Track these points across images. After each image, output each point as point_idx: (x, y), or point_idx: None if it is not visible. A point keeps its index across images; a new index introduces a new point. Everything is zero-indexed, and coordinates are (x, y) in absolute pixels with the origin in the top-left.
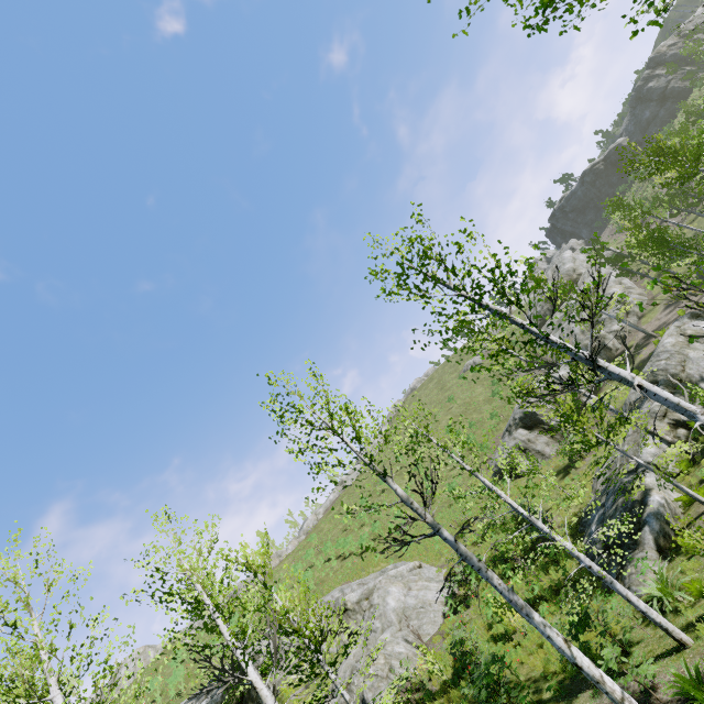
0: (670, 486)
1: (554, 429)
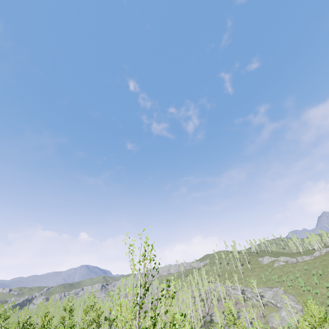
0: None
1: None
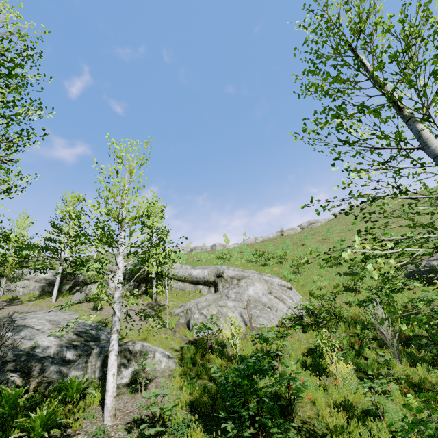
0: None
1: None
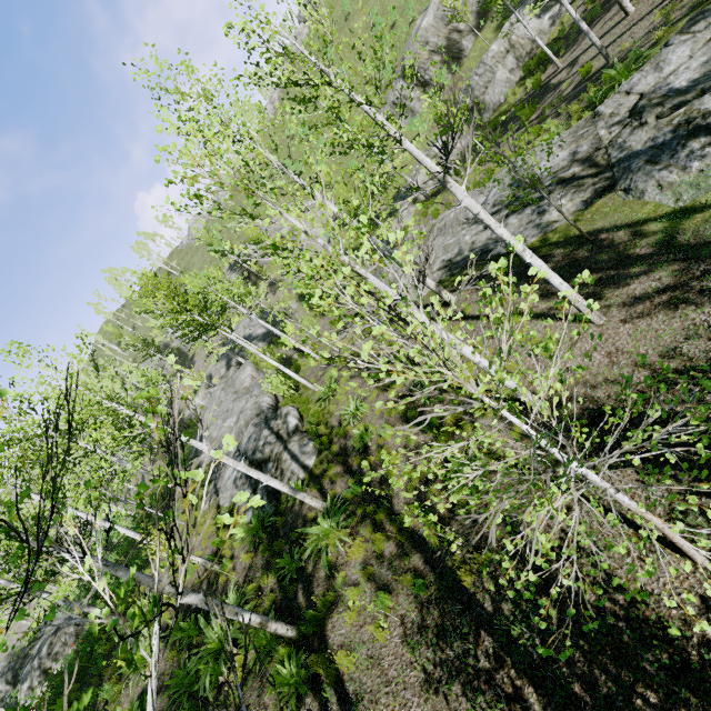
0: (413, 212)
1: (427, 84)
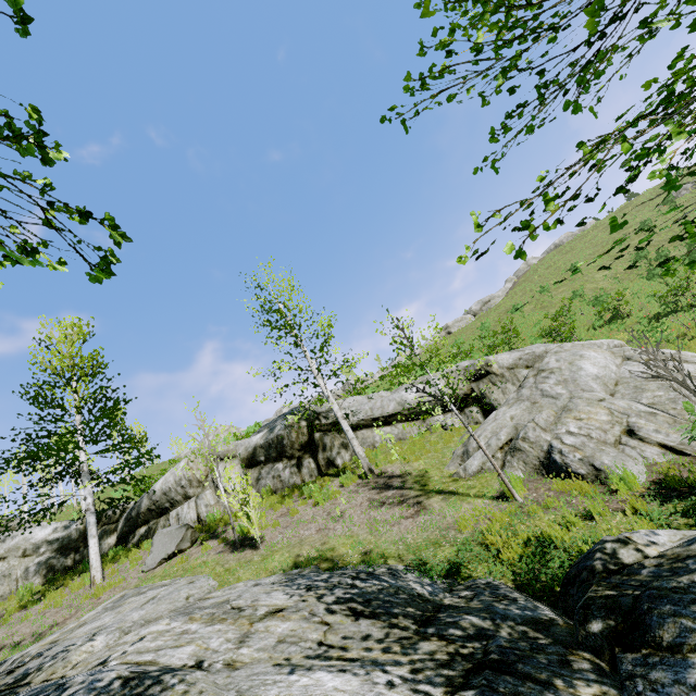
0: None
1: None
